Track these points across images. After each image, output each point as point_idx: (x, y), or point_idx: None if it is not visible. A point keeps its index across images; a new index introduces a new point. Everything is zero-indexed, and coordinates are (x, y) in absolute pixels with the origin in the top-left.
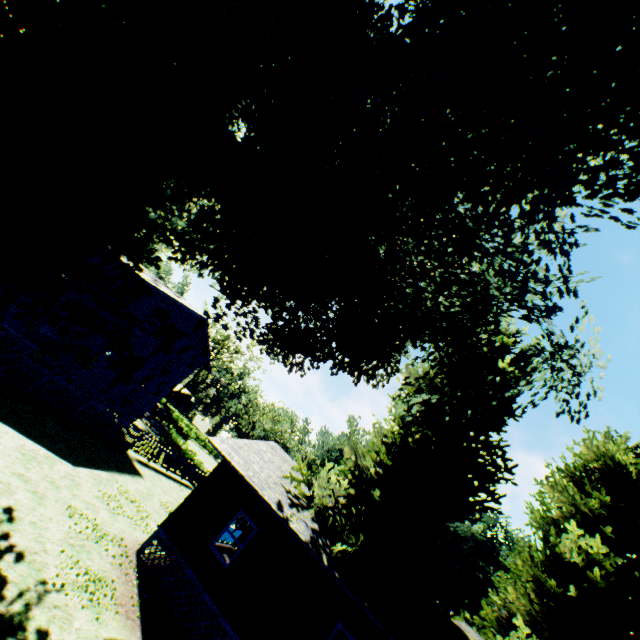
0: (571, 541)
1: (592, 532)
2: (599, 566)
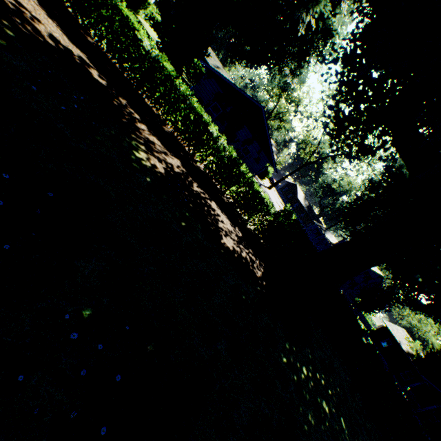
0: None
1: None
2: None
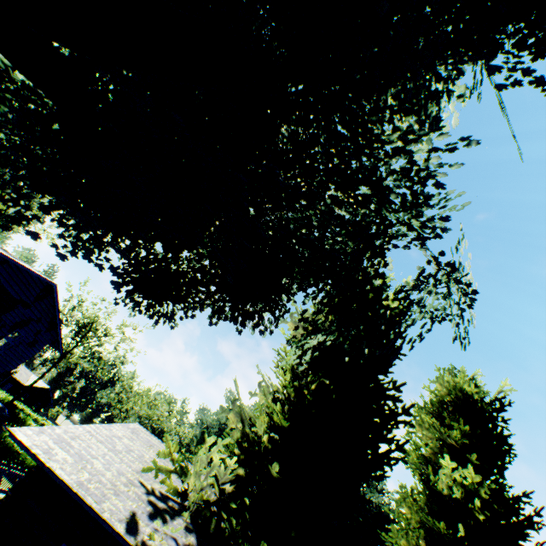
0: (447, 476)
1: (458, 462)
2: (475, 496)
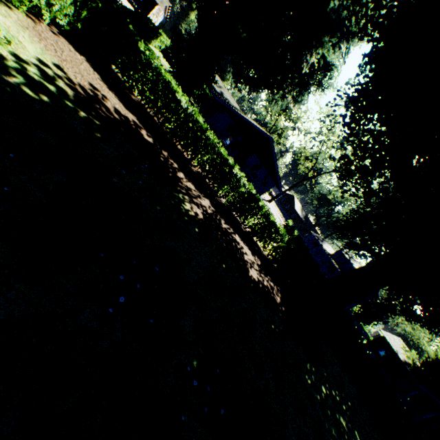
0: None
1: None
2: None
